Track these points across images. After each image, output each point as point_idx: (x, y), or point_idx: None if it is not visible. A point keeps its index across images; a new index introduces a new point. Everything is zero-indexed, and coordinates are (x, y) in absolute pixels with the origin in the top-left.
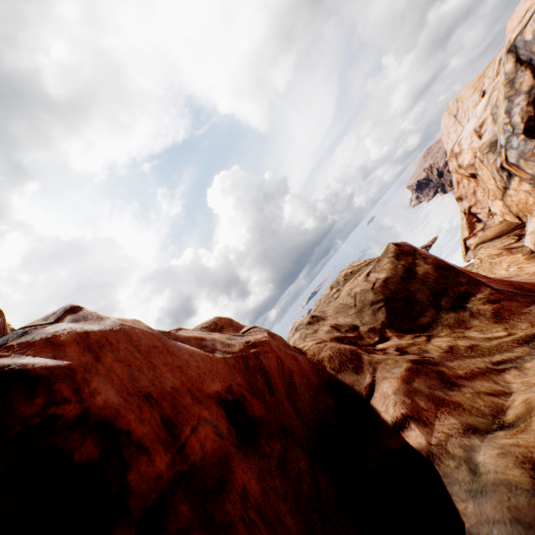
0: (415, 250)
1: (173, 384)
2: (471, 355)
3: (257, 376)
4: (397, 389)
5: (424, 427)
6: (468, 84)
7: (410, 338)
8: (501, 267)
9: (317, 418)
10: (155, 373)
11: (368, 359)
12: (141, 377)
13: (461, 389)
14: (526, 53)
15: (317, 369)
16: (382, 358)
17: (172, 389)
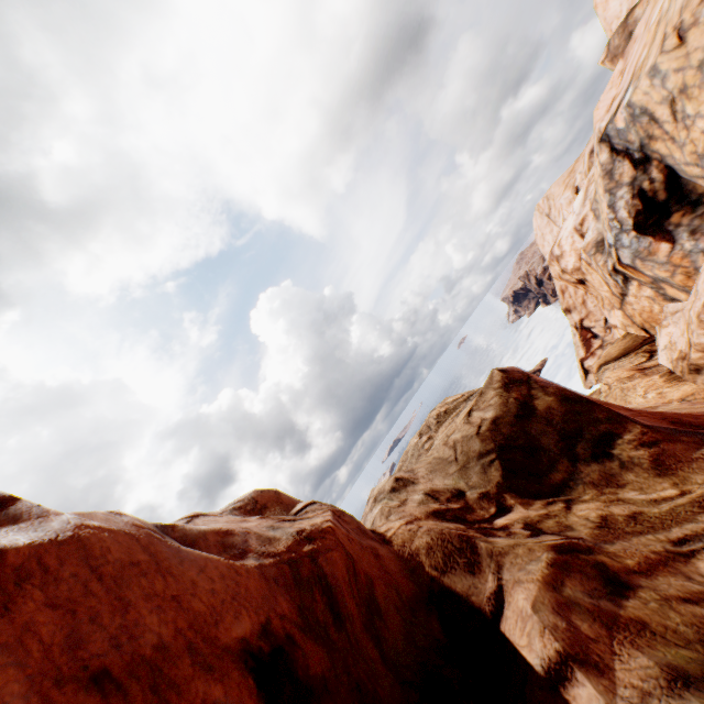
0: (528, 377)
1: (158, 637)
2: (637, 530)
3: (315, 595)
4: (541, 603)
5: (598, 677)
6: (558, 180)
7: (542, 505)
8: (637, 393)
9: (417, 662)
10: (124, 619)
11: (486, 548)
12: (94, 634)
13: (640, 595)
14: (621, 142)
15: (410, 568)
16: (507, 544)
17: (155, 650)
